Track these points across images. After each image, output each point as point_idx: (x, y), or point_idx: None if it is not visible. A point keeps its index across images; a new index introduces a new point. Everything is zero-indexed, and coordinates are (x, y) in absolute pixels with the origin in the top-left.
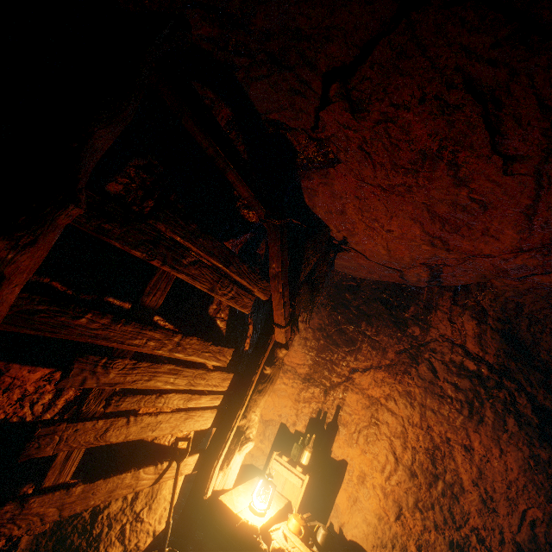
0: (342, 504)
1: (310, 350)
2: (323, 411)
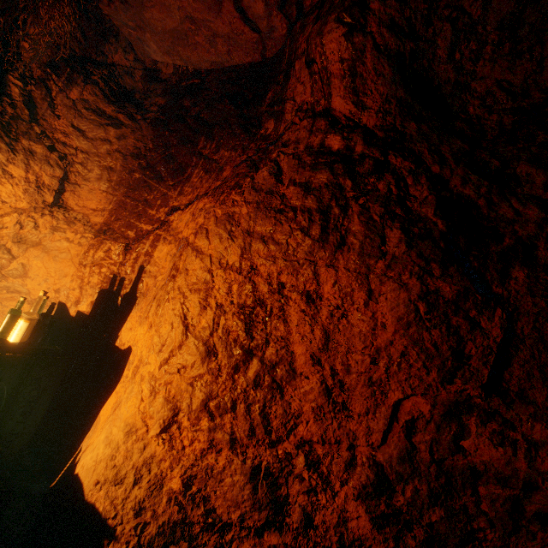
0: (104, 417)
1: (115, 188)
2: (120, 278)
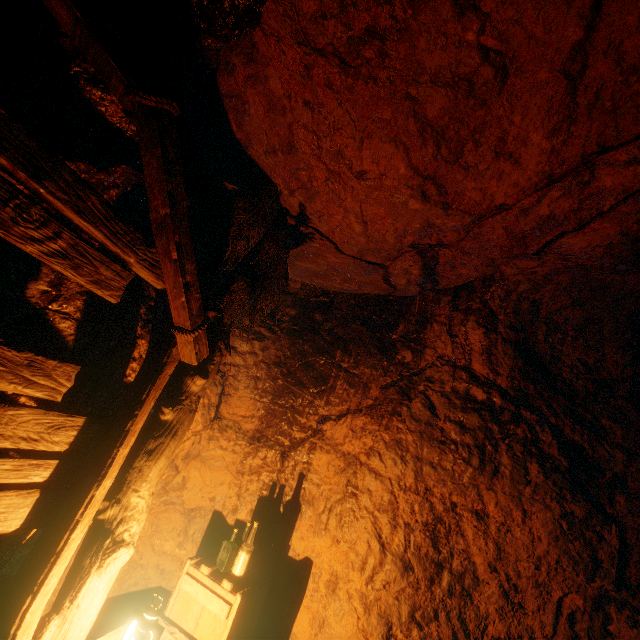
0: (303, 634)
1: (262, 395)
2: (279, 485)
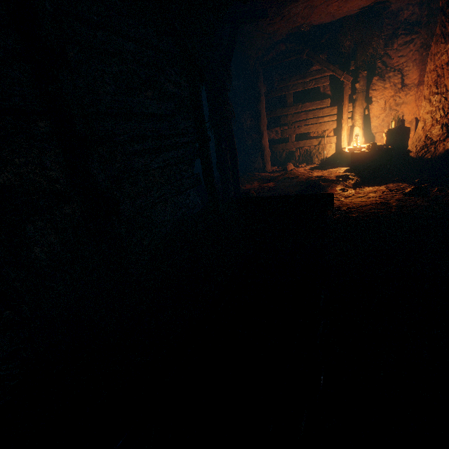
0: None
1: (418, 66)
2: None
